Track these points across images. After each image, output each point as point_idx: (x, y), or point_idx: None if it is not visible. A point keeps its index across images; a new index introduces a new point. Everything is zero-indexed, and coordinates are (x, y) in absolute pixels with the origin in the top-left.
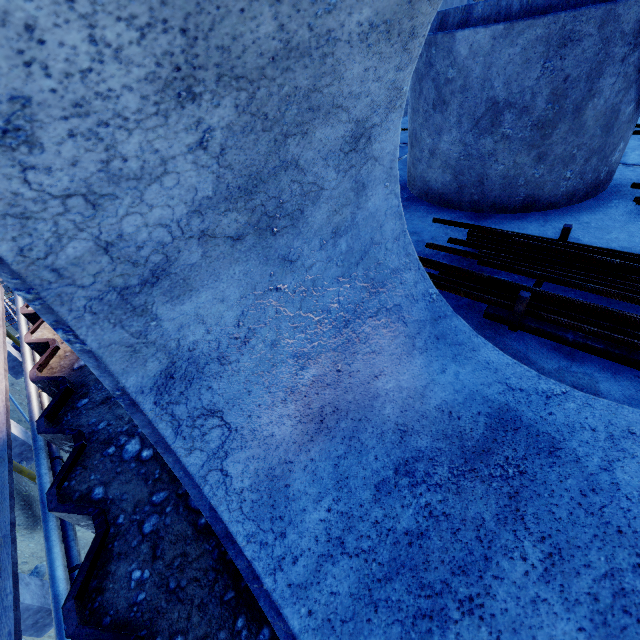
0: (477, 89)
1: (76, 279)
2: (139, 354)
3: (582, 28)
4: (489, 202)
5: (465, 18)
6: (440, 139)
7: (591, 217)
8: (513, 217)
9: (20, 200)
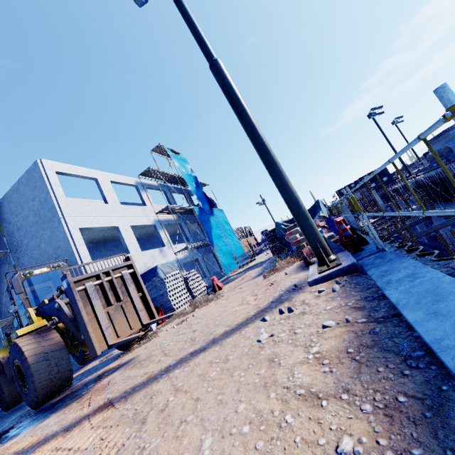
0: None
1: None
2: None
3: None
4: None
5: None
6: None
7: None
8: None
9: None
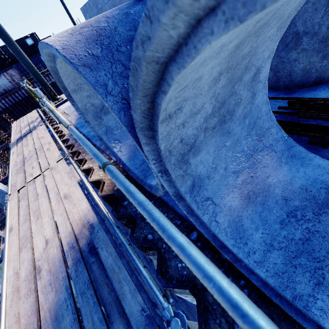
0: (286, 28)
1: (173, 153)
2: (184, 178)
3: None
4: (295, 84)
5: None
6: None
7: None
8: (309, 89)
9: (171, 129)
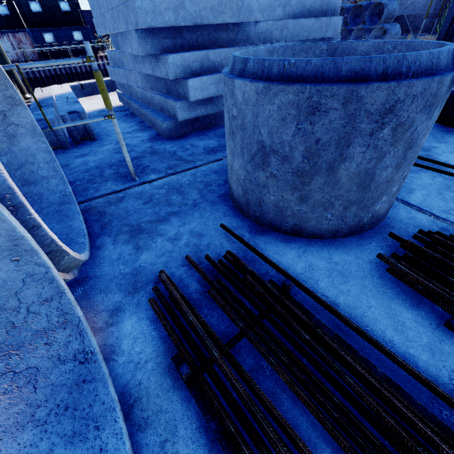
0: (250, 131)
1: None
2: None
3: (327, 101)
4: (267, 221)
5: (243, 68)
6: (234, 160)
7: (343, 257)
8: (283, 239)
9: None
